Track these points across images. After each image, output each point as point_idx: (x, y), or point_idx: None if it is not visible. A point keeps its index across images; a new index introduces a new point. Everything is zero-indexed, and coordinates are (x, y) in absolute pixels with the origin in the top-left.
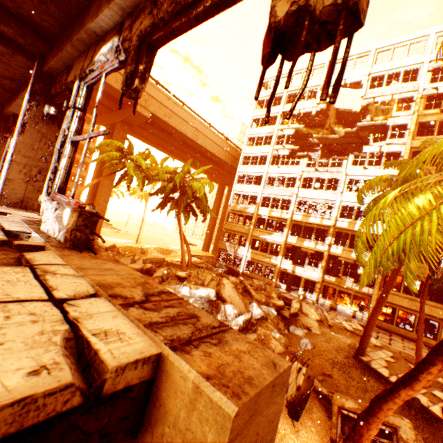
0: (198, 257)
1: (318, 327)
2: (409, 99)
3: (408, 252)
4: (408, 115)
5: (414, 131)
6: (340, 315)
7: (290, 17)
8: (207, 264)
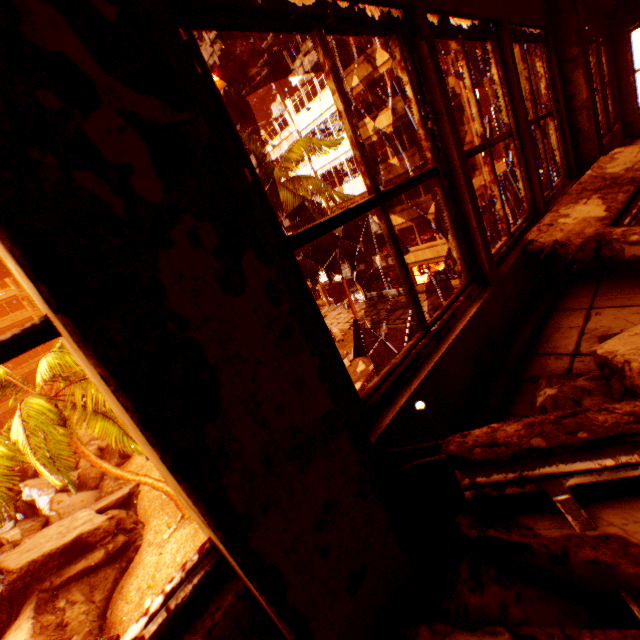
0: None
1: None
2: None
3: None
4: None
5: None
6: (383, 305)
7: None
8: None
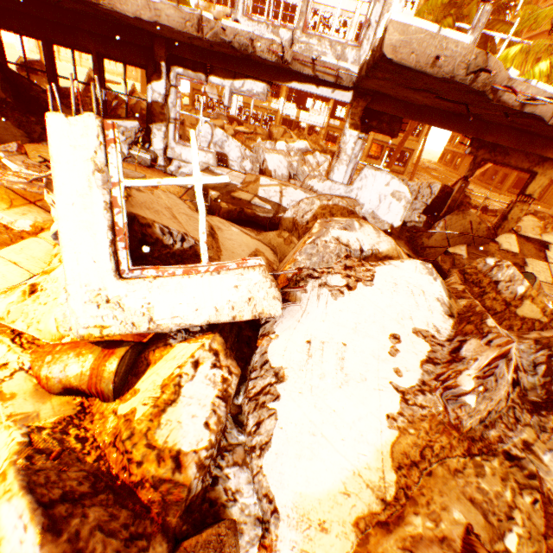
0: None
1: None
2: None
3: None
4: None
5: None
6: None
7: None
8: None
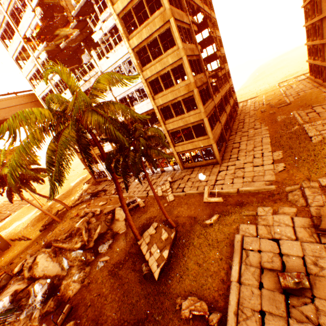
0: (87, 183)
1: (124, 225)
2: None
3: None
4: None
5: None
6: (165, 177)
7: None
8: (91, 188)
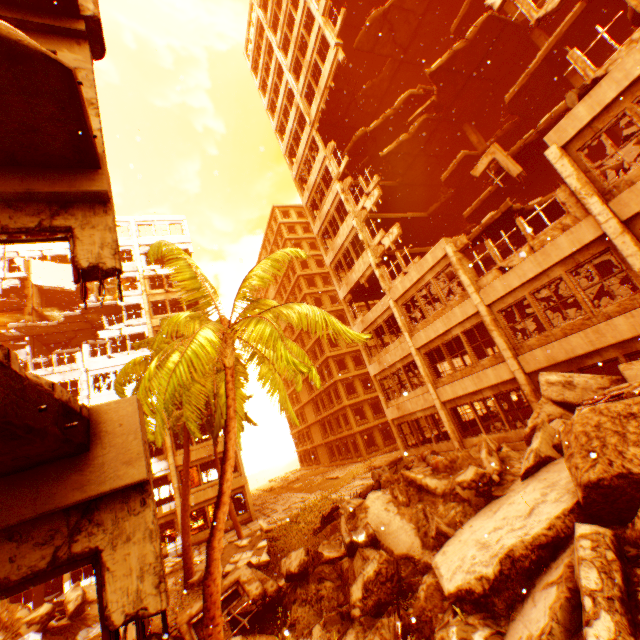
0: None
1: None
2: (134, 278)
3: (184, 406)
4: (139, 295)
5: (151, 310)
6: None
7: (91, 268)
8: None
